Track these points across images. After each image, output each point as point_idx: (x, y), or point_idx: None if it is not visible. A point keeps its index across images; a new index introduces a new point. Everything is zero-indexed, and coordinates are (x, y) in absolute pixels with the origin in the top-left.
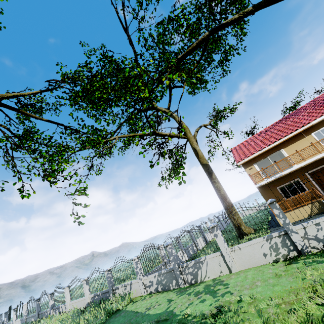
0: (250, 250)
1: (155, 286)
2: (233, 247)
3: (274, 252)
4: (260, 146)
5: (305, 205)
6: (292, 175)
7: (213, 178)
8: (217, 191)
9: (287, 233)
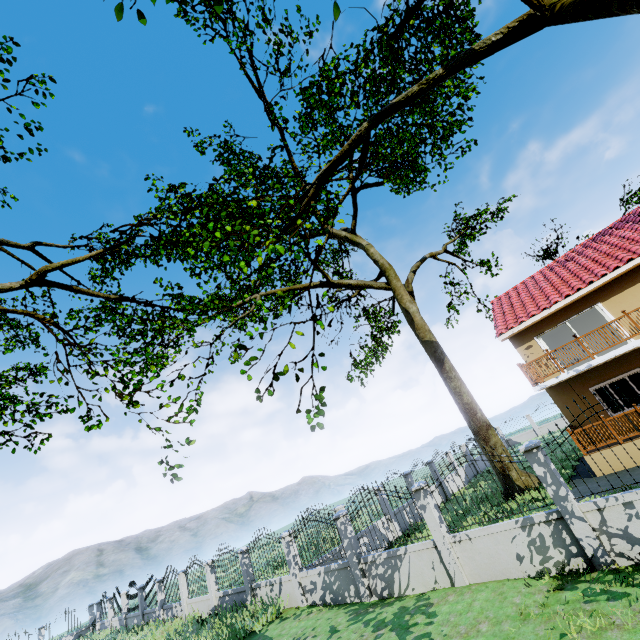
0: (491, 544)
1: (320, 592)
2: (456, 535)
3: (537, 555)
4: (548, 298)
5: None
6: (625, 361)
7: (447, 371)
8: (455, 396)
9: (563, 517)
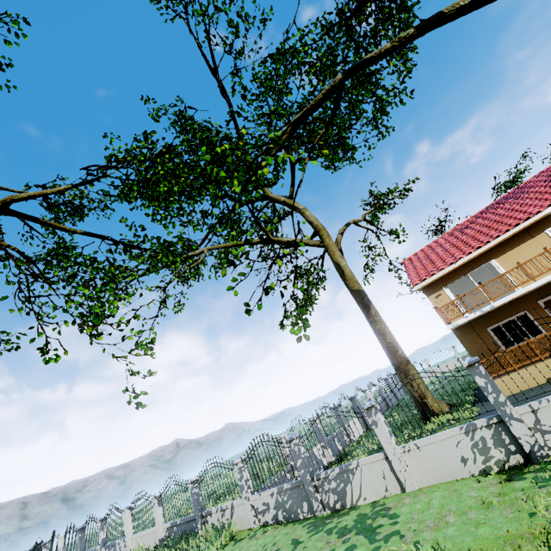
0: (437, 451)
1: (272, 512)
2: (406, 445)
3: (480, 456)
4: (453, 256)
5: (540, 360)
6: (515, 305)
7: (373, 315)
8: (380, 337)
9: (502, 421)
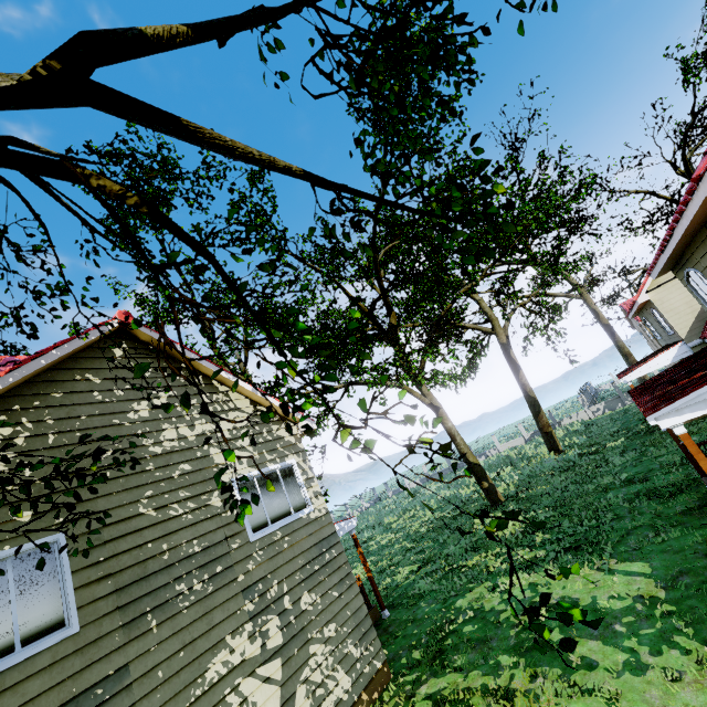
0: None
1: (602, 410)
2: None
3: None
4: None
5: None
6: None
7: (617, 338)
8: (621, 349)
9: None
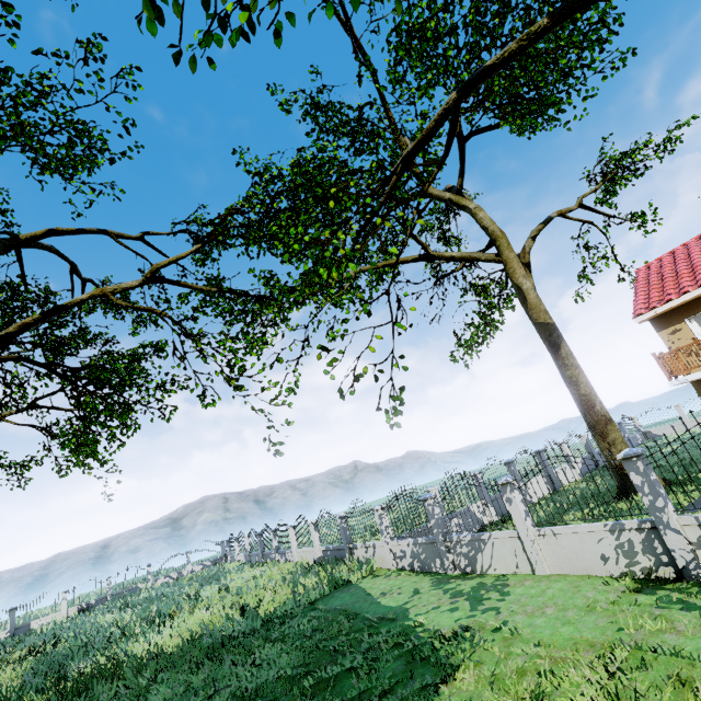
0: (576, 542)
1: (408, 559)
2: (541, 529)
3: (624, 559)
4: None
5: None
6: None
7: (563, 358)
8: (570, 386)
9: (658, 528)
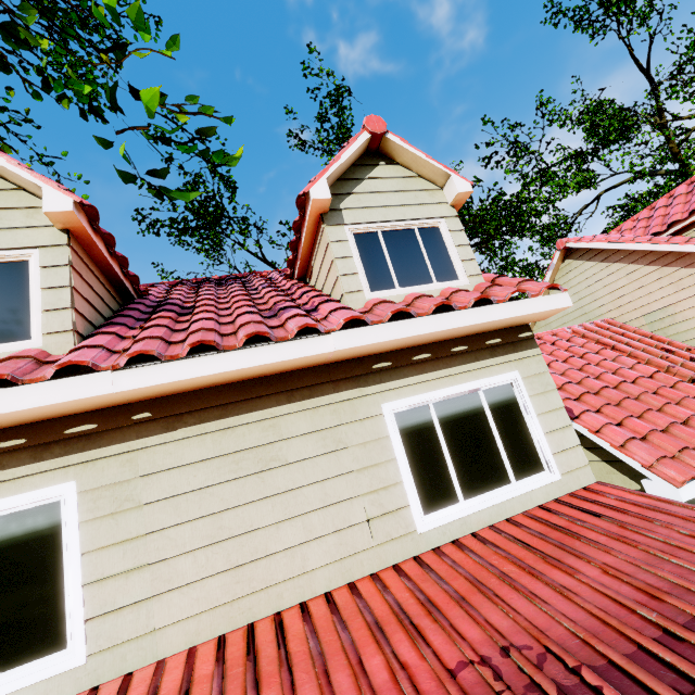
0: None
1: None
2: None
3: None
4: None
5: None
6: None
7: None
8: None
9: None
